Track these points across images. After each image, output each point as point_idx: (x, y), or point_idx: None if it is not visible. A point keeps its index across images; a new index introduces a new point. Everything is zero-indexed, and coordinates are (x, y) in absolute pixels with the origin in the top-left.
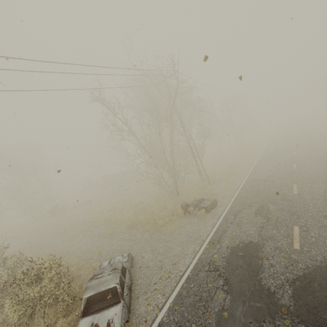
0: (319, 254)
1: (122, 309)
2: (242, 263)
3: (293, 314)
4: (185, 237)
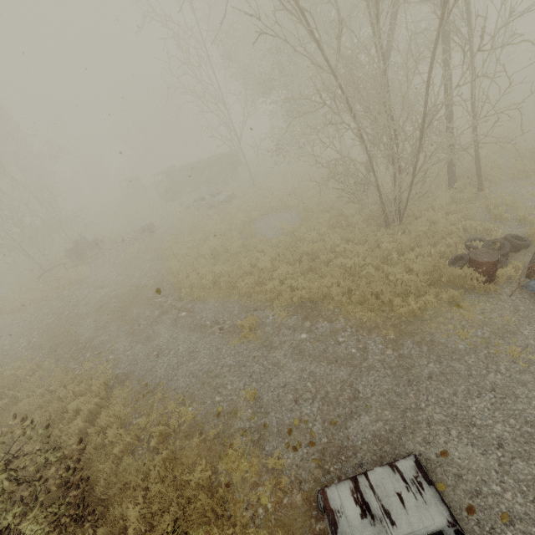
0: None
1: None
2: None
3: None
4: None
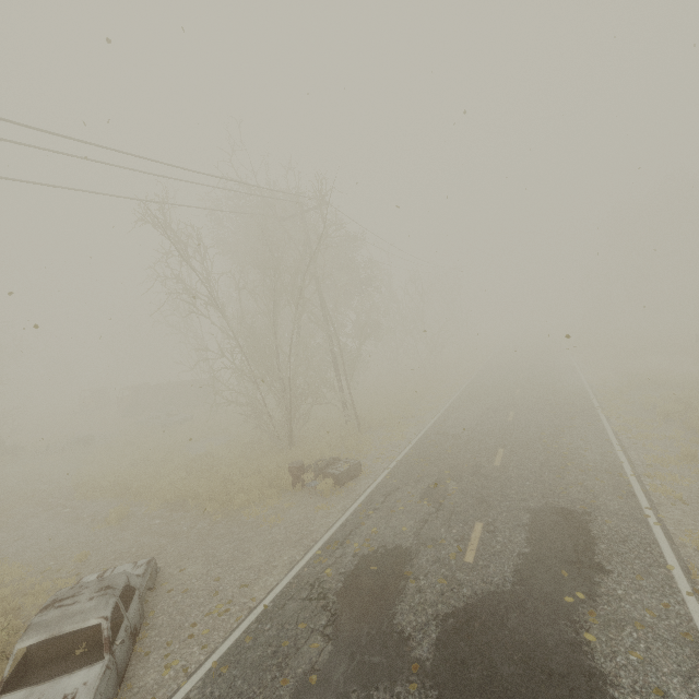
0: (499, 573)
1: (103, 674)
2: (371, 586)
3: (427, 674)
4: (282, 533)
